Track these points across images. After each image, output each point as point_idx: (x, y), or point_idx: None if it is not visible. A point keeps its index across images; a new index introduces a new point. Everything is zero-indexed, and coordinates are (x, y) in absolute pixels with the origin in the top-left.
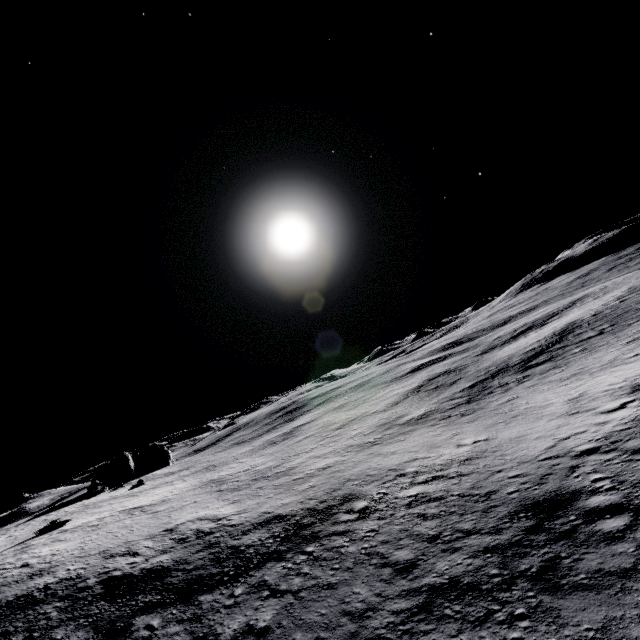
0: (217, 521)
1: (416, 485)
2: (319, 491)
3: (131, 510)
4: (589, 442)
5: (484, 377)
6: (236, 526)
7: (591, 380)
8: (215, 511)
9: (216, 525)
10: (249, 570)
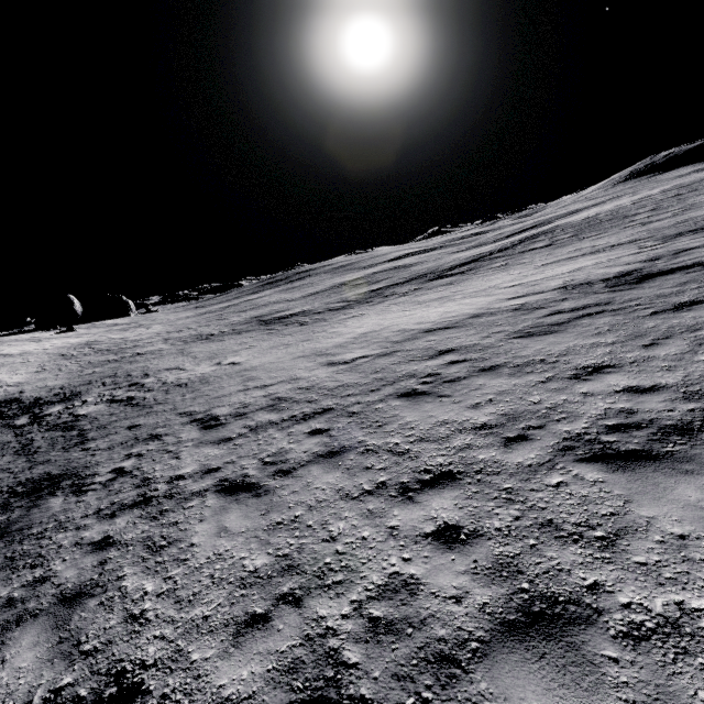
0: None
1: (106, 403)
2: (81, 381)
3: None
4: (235, 405)
5: (401, 281)
6: None
7: (427, 311)
8: (8, 377)
9: None
10: None
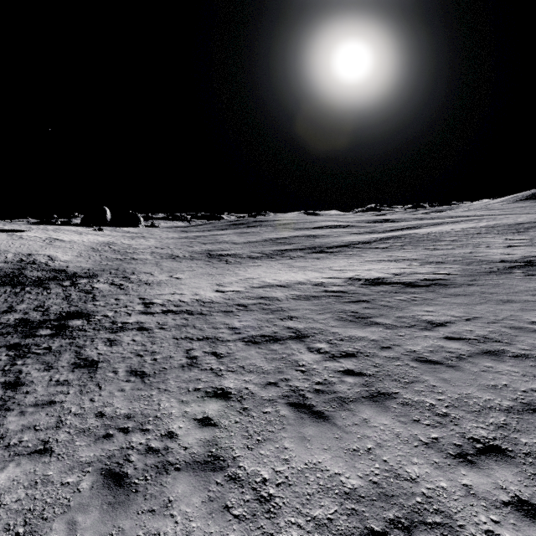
0: (50, 260)
1: (109, 284)
2: (99, 268)
3: (51, 239)
4: (164, 300)
5: (301, 247)
6: (47, 266)
7: (287, 273)
8: (61, 256)
9: (44, 262)
10: (0, 285)
